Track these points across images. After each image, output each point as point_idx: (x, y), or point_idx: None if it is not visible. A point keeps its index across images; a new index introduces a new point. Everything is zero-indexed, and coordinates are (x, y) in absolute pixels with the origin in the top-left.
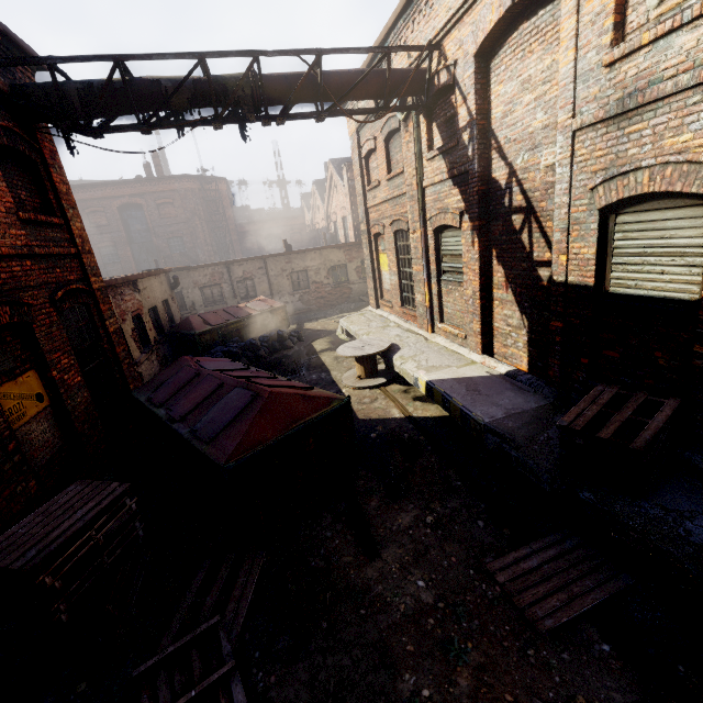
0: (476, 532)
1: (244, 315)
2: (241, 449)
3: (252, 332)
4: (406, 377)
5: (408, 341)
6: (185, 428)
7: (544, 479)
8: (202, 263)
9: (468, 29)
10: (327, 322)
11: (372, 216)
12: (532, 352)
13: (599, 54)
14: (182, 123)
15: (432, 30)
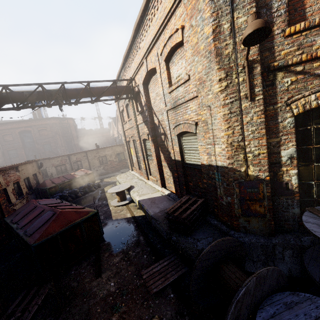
0: (142, 260)
1: (72, 178)
2: (42, 237)
3: (76, 185)
4: (133, 199)
5: (138, 184)
6: (22, 231)
7: (164, 234)
8: (60, 154)
9: (140, 75)
10: (114, 178)
11: (126, 134)
12: (175, 185)
13: (167, 89)
14: (33, 106)
15: (131, 74)
